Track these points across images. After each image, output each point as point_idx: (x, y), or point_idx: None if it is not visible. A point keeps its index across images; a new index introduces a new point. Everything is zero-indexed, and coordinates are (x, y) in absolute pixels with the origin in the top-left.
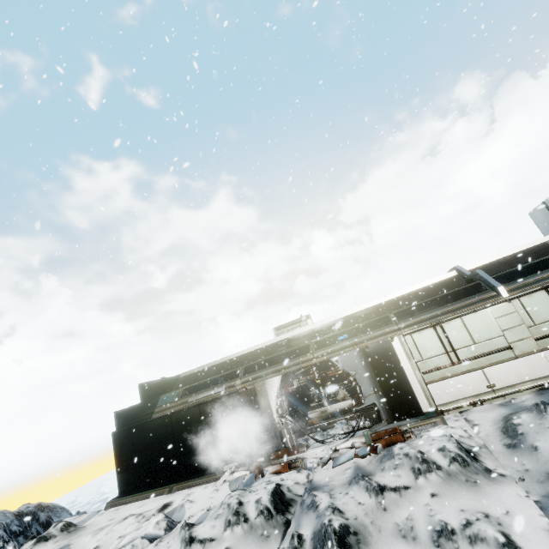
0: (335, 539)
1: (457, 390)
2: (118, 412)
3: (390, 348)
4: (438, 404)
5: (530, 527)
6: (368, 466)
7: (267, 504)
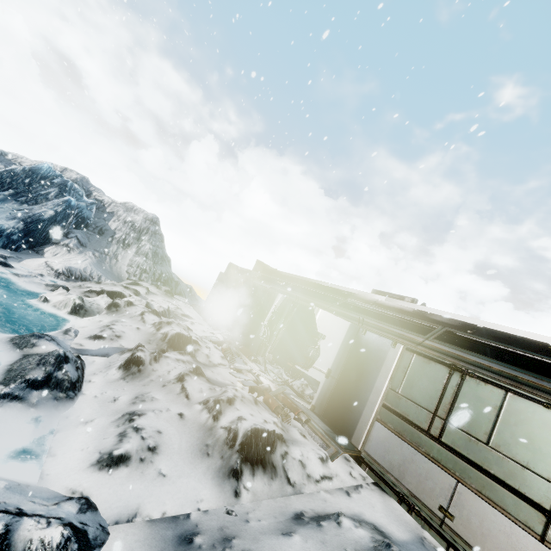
0: (129, 357)
1: (399, 463)
2: (232, 264)
3: (383, 352)
4: (366, 450)
5: (142, 493)
6: None
7: (169, 334)
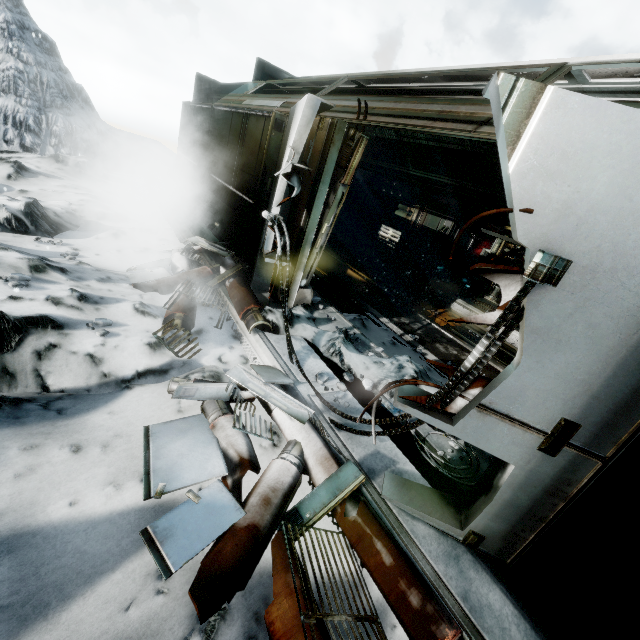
0: None
1: None
2: (202, 77)
3: None
4: None
5: None
6: (128, 583)
7: None
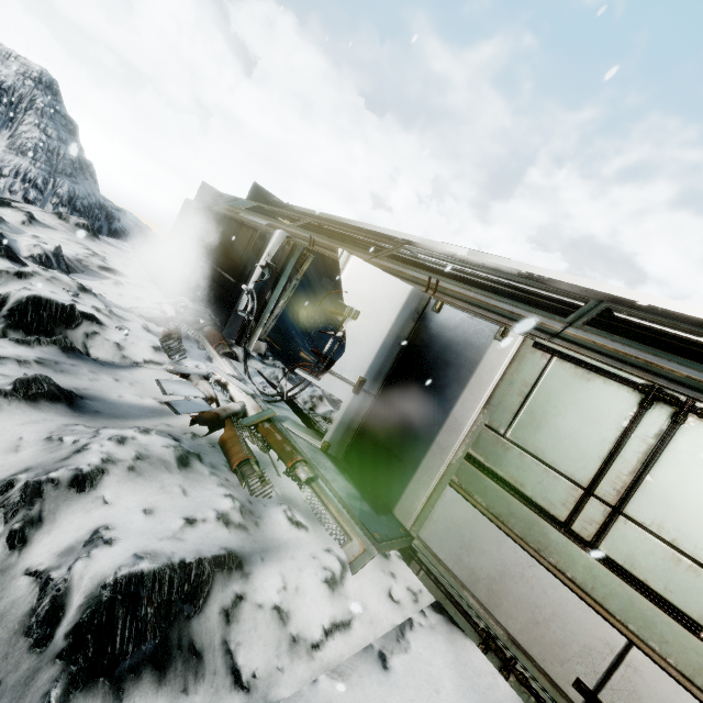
0: None
1: (491, 576)
2: (206, 185)
3: (476, 348)
4: (423, 537)
5: None
6: (154, 422)
7: (12, 297)
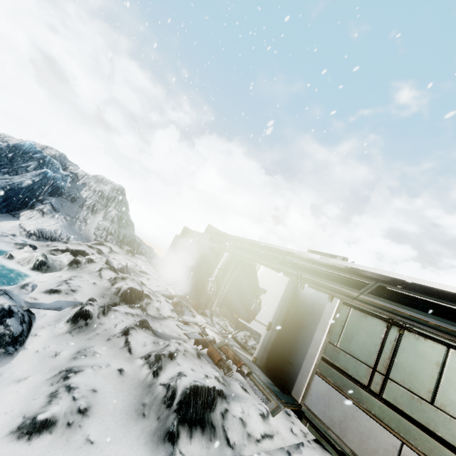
0: (78, 310)
1: (340, 419)
2: (186, 227)
3: (321, 306)
4: (306, 404)
5: None
6: None
7: (123, 288)
